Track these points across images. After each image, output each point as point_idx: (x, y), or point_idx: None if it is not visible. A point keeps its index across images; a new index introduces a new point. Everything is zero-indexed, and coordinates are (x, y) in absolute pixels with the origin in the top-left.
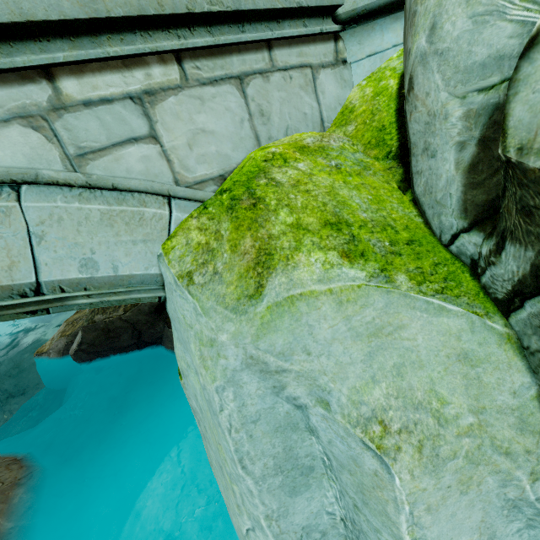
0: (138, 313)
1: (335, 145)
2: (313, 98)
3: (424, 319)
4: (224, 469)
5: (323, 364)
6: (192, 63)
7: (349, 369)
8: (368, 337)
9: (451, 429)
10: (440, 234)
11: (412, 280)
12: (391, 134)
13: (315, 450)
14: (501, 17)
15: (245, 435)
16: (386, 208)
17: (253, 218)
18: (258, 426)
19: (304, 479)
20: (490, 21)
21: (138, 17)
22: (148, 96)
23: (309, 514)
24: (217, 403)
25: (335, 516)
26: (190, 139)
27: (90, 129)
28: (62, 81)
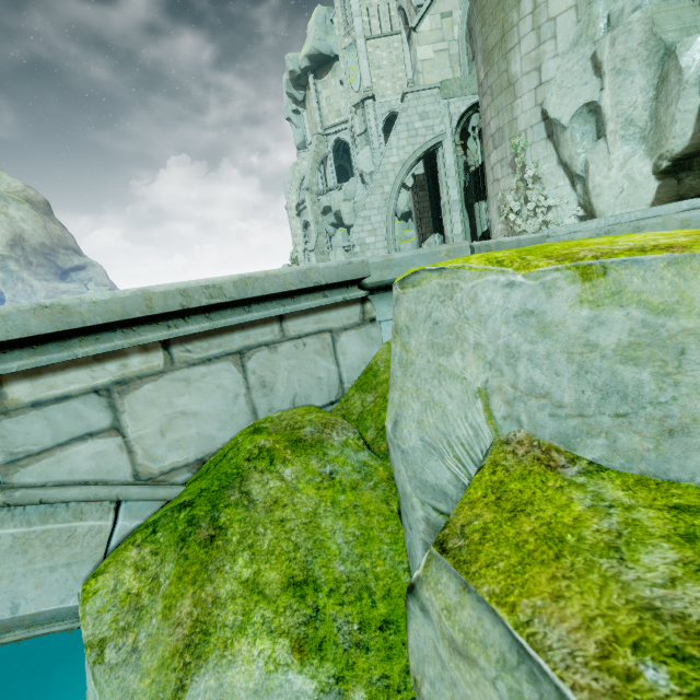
0: None
1: (337, 440)
2: (331, 360)
3: None
4: None
5: None
6: (182, 347)
7: None
8: None
9: None
10: None
11: None
12: None
13: None
14: (442, 458)
15: None
16: (373, 555)
17: (204, 564)
18: None
19: None
20: (435, 455)
21: (121, 320)
22: (119, 386)
23: None
24: None
25: None
26: (164, 425)
27: (33, 431)
28: (11, 386)
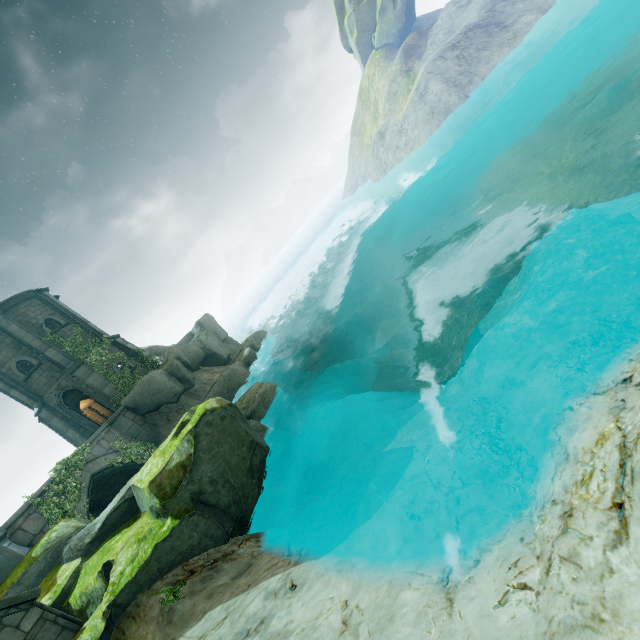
0: None
1: None
2: None
3: None
4: None
5: None
6: None
7: None
8: None
9: None
10: None
11: None
12: None
13: None
14: None
15: None
16: None
17: None
18: None
19: None
20: None
21: None
22: None
23: None
24: None
25: None
26: None
27: None
28: None
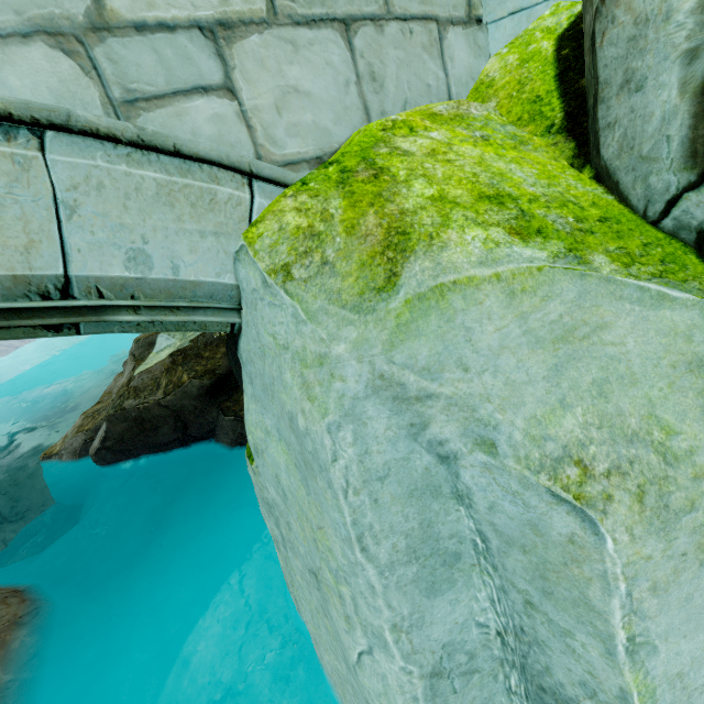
0: (183, 396)
1: (477, 114)
2: (439, 65)
3: (636, 314)
4: (326, 567)
5: (487, 384)
6: None
7: (526, 390)
8: (553, 342)
9: (684, 470)
10: (644, 208)
11: (614, 261)
12: (552, 105)
13: (463, 529)
14: None
15: (368, 499)
16: (560, 184)
17: (375, 192)
18: (386, 486)
19: (446, 572)
20: None
21: None
22: (222, 30)
23: (452, 625)
24: (328, 449)
25: (488, 630)
26: (278, 100)
27: (143, 65)
28: None
